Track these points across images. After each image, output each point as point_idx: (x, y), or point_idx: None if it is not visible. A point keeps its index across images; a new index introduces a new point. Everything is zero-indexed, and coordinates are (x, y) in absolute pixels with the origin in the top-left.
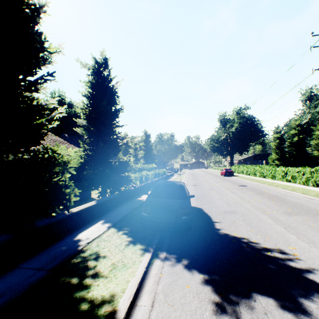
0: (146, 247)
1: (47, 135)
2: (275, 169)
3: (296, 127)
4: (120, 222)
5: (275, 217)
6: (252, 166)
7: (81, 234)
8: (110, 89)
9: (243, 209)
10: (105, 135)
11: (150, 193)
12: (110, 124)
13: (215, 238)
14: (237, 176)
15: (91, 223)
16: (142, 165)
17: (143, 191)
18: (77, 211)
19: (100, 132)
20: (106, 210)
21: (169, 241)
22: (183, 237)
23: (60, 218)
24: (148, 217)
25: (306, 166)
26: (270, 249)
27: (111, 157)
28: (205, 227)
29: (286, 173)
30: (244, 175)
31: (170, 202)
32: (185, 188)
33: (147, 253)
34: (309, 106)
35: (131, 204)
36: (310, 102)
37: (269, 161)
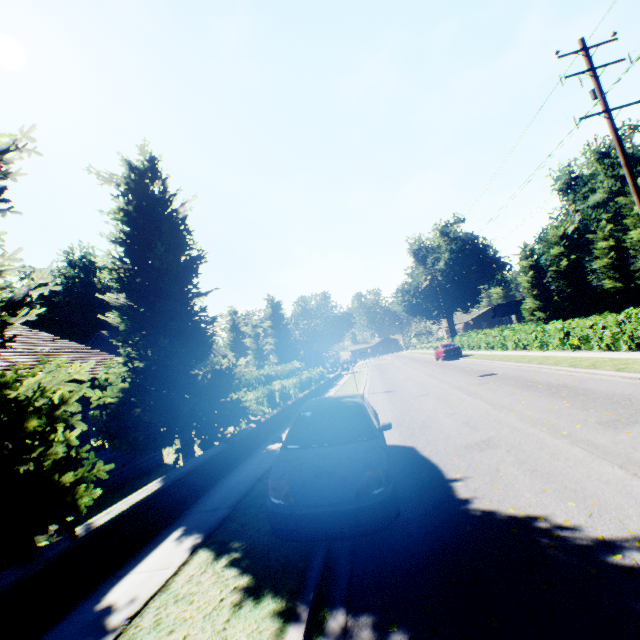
0: (288, 606)
1: (42, 340)
2: (542, 328)
3: (560, 241)
4: (223, 526)
5: (586, 440)
6: (496, 331)
7: (119, 587)
8: (170, 219)
9: (506, 431)
10: (173, 318)
11: (287, 437)
12: (181, 294)
13: (464, 532)
14: (468, 355)
15: (151, 542)
16: (272, 368)
17: (279, 427)
18: (106, 522)
19: (159, 314)
20: (193, 495)
21: (350, 565)
22: (384, 542)
23: (54, 555)
24: (286, 506)
25: (605, 312)
26: (615, 542)
27: (194, 365)
28: (431, 499)
29: (567, 333)
30: (483, 352)
31: (336, 455)
32: (367, 408)
33: (293, 627)
34: (573, 198)
35: (252, 465)
36: (573, 191)
37: (524, 315)
